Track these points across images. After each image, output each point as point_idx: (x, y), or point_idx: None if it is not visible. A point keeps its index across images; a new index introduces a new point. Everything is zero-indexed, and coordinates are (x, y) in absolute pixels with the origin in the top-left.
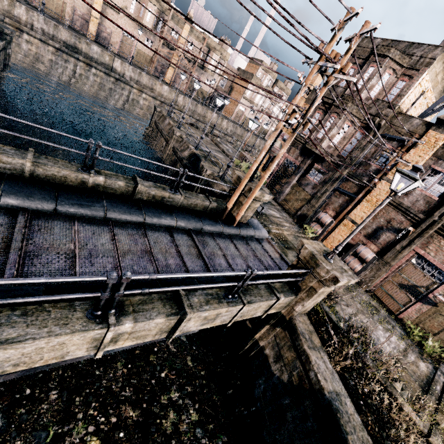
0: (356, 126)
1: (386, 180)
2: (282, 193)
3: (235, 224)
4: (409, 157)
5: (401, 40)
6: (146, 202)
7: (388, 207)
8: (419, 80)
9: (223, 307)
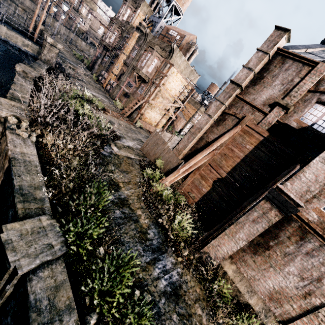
0: (119, 33)
1: (122, 52)
2: (94, 68)
3: (34, 40)
4: (129, 43)
5: None
6: None
7: (124, 65)
8: (137, 13)
9: None
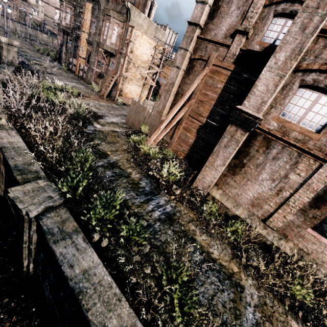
0: (73, 10)
1: (82, 31)
2: (62, 58)
3: None
4: (85, 18)
5: None
6: None
7: (88, 45)
8: None
9: None
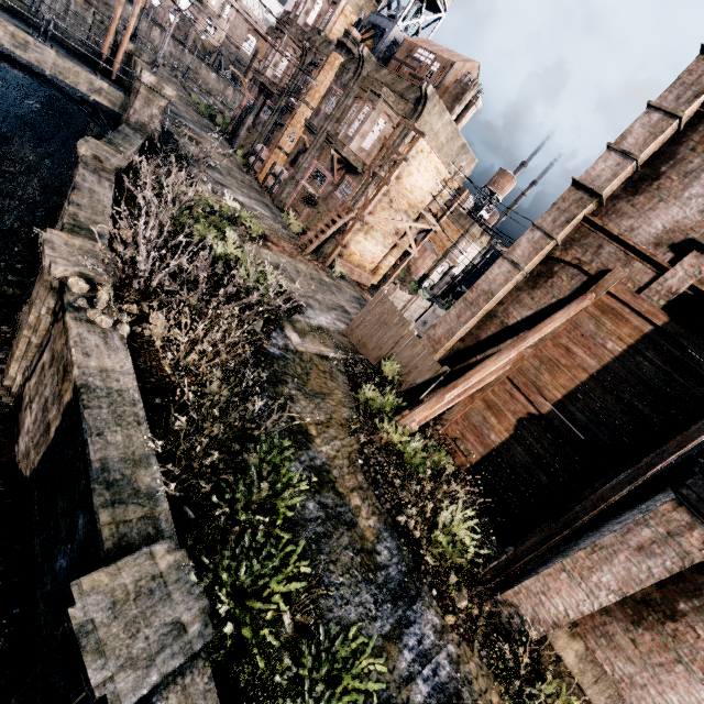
0: (297, 55)
1: (304, 102)
2: (238, 136)
3: (113, 77)
4: (320, 79)
5: None
6: (1, 5)
7: (306, 132)
8: (340, 8)
9: (29, 35)
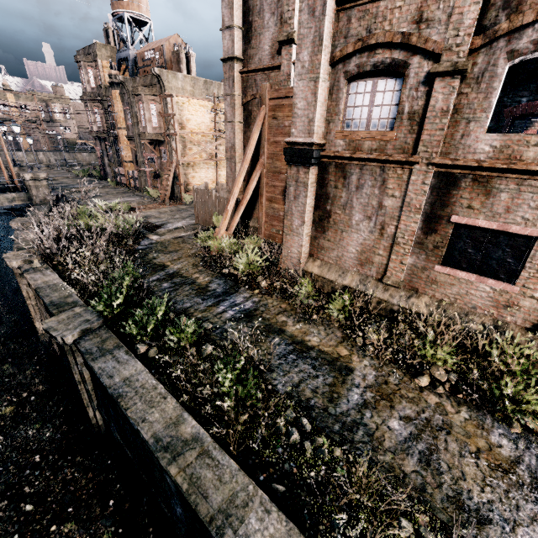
0: (101, 107)
1: (118, 128)
2: (107, 173)
3: (20, 190)
4: (116, 110)
5: (85, 47)
6: None
7: (131, 142)
8: (100, 66)
9: None
